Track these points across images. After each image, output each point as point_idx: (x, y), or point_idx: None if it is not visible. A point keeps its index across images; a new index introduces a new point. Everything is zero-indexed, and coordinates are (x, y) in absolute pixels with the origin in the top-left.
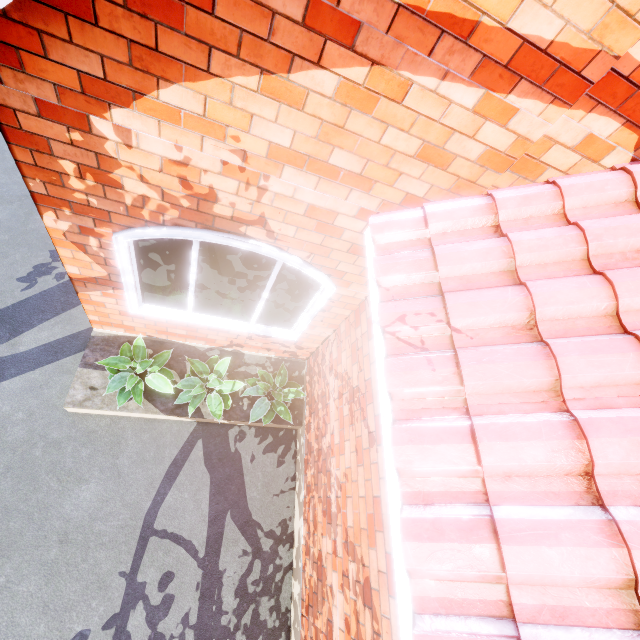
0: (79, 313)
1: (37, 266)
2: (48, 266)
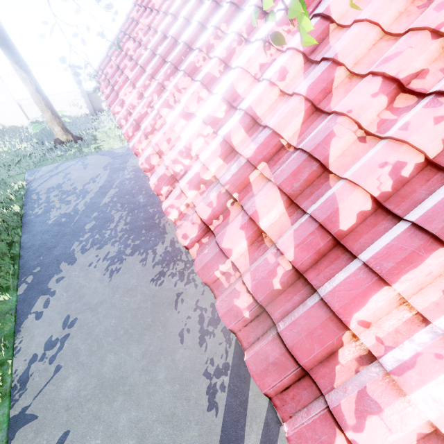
0: (253, 404)
1: (207, 391)
2: (211, 386)
